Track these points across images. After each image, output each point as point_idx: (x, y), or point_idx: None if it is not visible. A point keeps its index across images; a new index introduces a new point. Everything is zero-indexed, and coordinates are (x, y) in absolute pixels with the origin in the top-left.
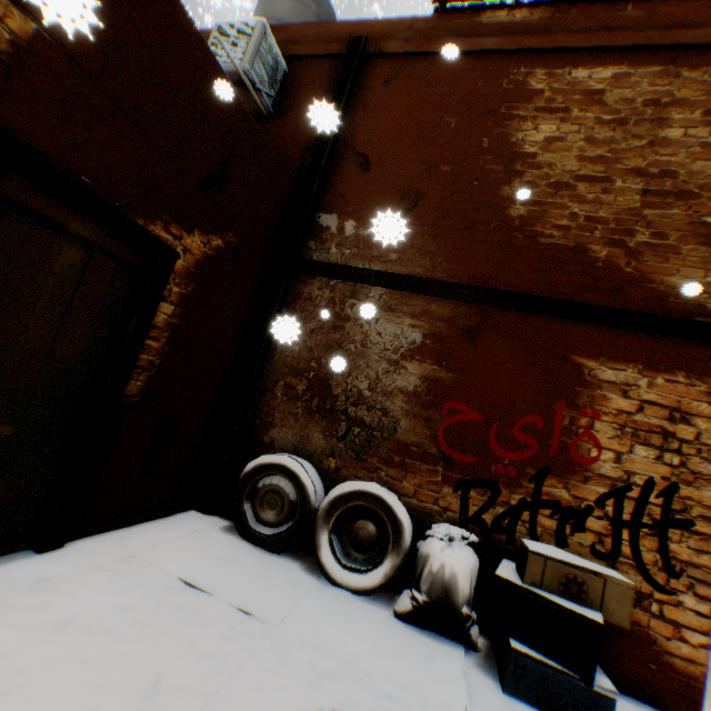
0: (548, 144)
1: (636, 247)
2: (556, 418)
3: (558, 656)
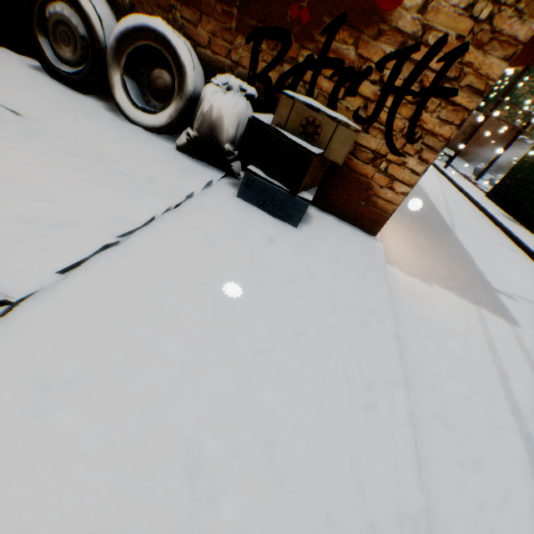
0: None
1: None
2: None
3: (280, 178)
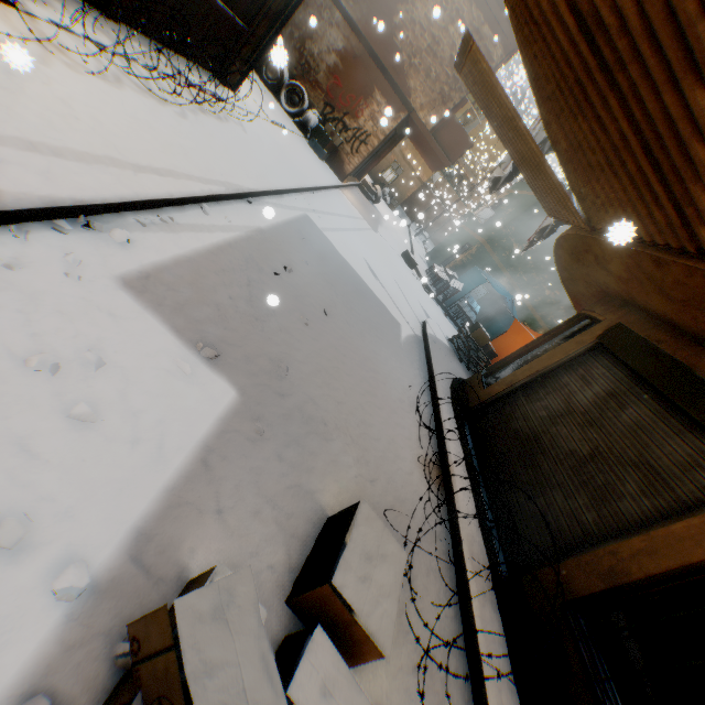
0: (423, 1)
1: (413, 65)
2: (359, 102)
3: (321, 143)
